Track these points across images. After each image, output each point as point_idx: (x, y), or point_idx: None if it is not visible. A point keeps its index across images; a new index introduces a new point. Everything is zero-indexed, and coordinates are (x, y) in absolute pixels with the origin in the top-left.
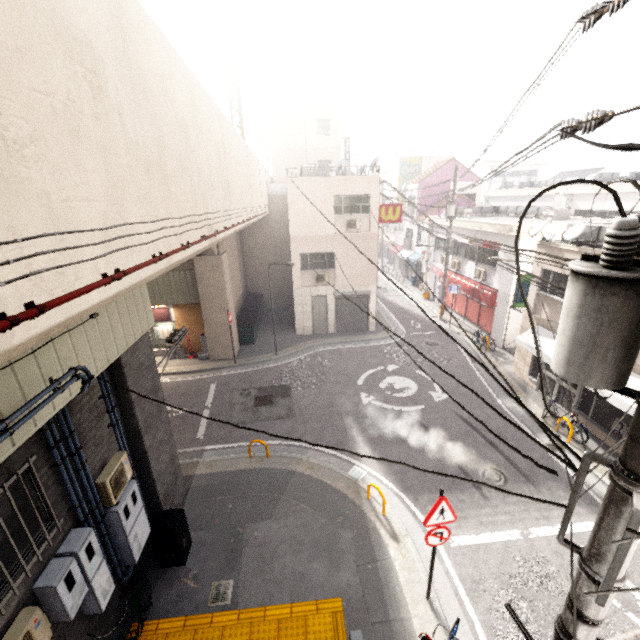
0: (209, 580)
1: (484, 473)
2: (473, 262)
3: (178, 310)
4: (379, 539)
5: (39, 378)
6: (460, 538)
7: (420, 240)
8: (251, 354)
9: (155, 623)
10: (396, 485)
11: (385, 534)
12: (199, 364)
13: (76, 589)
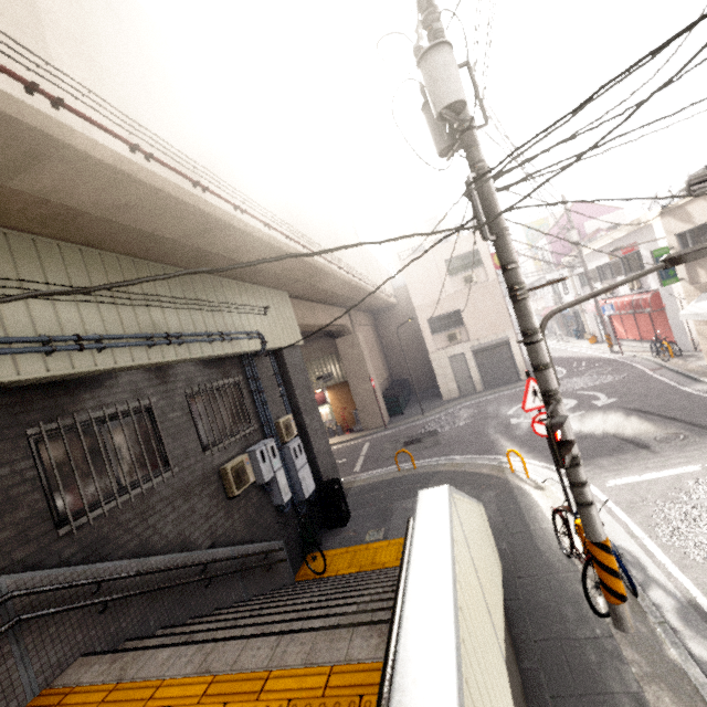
0: (365, 531)
1: (656, 438)
2: (621, 276)
3: (331, 392)
4: (522, 491)
5: (241, 328)
6: (618, 480)
7: (566, 288)
8: (400, 420)
9: (325, 552)
10: (545, 462)
11: (529, 488)
12: (354, 435)
13: (266, 466)
